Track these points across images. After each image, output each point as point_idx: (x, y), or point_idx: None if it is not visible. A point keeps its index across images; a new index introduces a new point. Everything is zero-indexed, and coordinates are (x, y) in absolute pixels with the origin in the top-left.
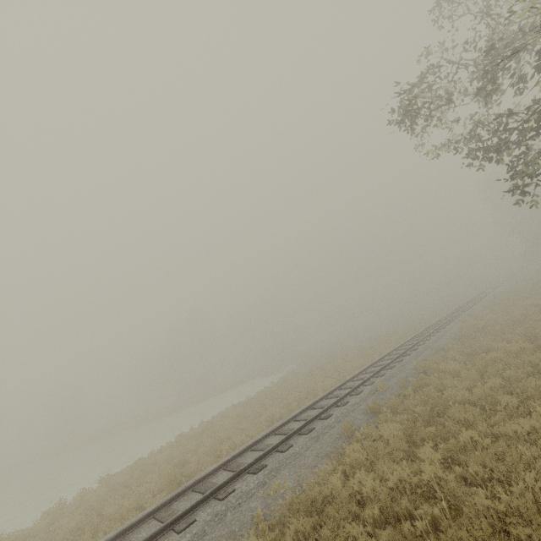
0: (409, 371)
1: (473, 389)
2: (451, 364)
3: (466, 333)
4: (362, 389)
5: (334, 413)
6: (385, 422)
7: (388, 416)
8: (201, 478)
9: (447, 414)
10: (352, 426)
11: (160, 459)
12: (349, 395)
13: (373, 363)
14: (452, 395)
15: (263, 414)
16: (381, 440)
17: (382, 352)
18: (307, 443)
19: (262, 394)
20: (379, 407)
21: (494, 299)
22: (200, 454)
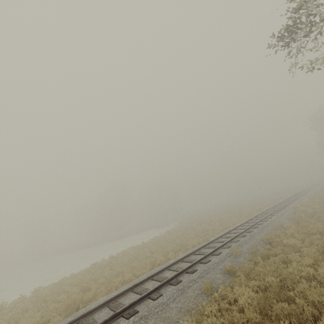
0: (257, 241)
1: (317, 267)
2: (293, 241)
3: (299, 216)
4: (221, 250)
5: (198, 269)
6: (240, 285)
7: (242, 280)
8: (87, 313)
9: (296, 289)
10: (212, 286)
11: (74, 281)
12: (211, 254)
13: (229, 231)
14: (297, 269)
15: (148, 258)
16: (236, 304)
17: (236, 223)
18: (174, 294)
19: (152, 241)
20: (234, 269)
21: (315, 194)
22: (99, 284)
